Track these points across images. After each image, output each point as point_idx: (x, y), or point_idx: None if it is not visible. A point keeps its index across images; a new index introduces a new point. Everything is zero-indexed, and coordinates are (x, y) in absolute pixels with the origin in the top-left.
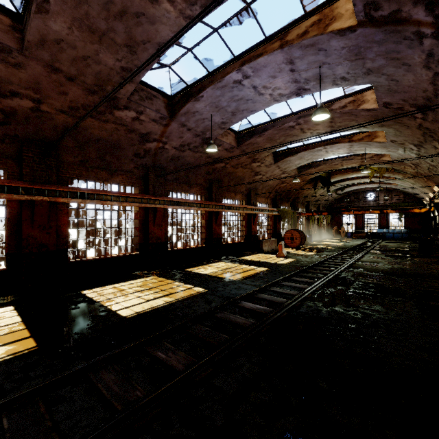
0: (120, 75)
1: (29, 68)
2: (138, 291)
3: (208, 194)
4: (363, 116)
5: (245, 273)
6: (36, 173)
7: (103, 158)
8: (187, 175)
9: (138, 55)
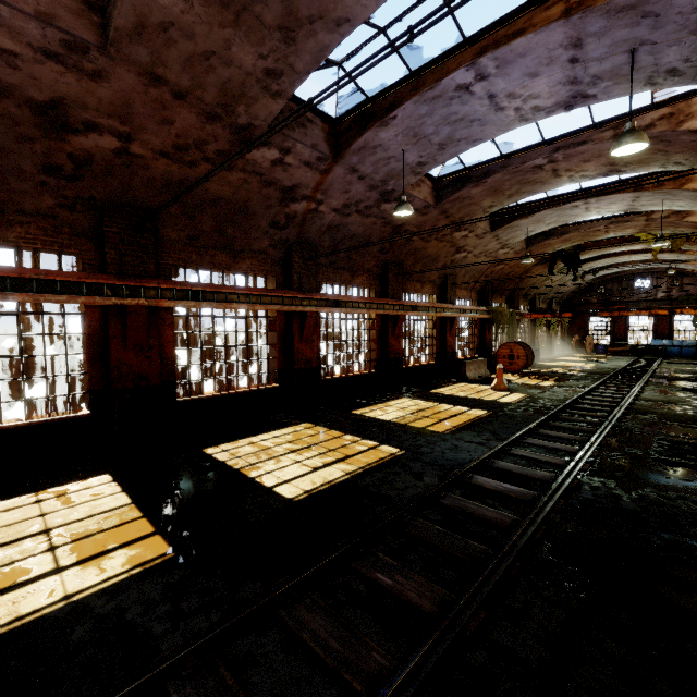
0: (261, 85)
1: (115, 80)
2: (292, 452)
3: (381, 286)
4: (682, 144)
5: (454, 420)
6: (126, 260)
7: (222, 232)
8: (350, 255)
9: (298, 45)
